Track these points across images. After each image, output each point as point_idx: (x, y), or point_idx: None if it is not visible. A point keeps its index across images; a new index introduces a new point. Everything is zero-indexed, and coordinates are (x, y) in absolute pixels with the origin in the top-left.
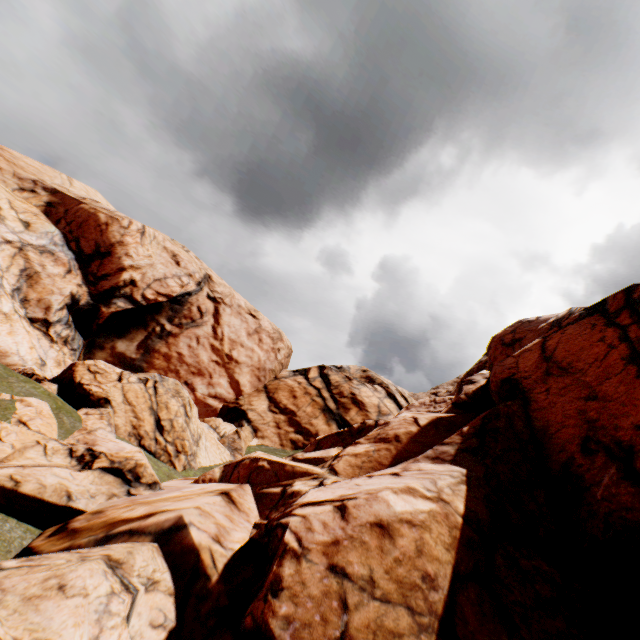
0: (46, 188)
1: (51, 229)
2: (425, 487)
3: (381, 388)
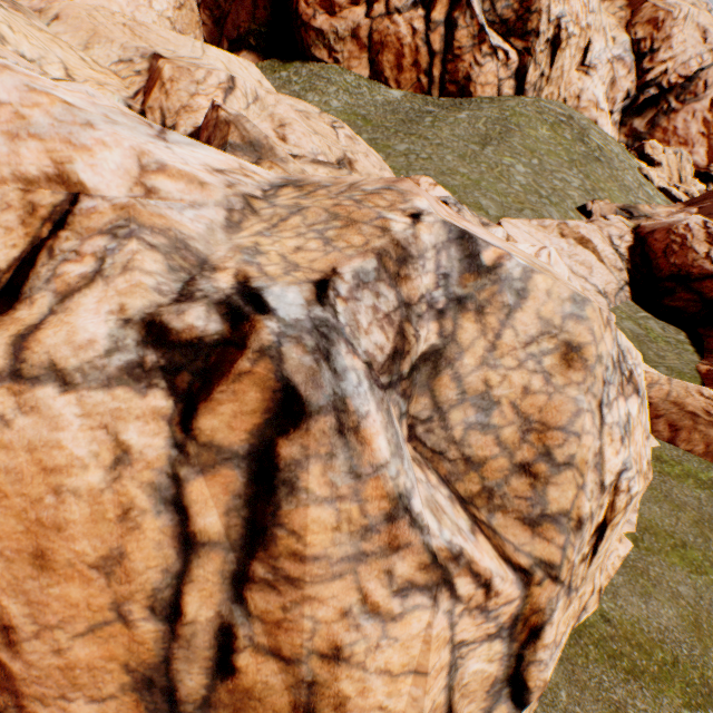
0: None
1: (624, 39)
2: None
3: None
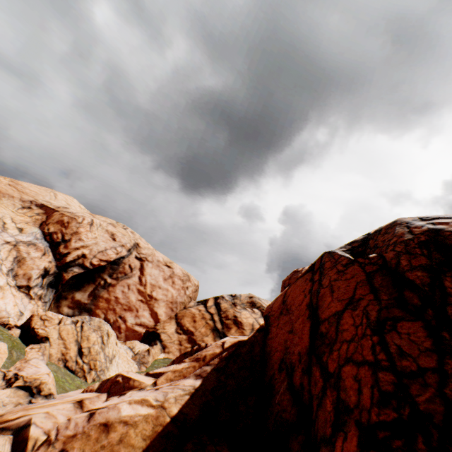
0: (37, 204)
1: (35, 230)
2: (156, 398)
3: (258, 310)
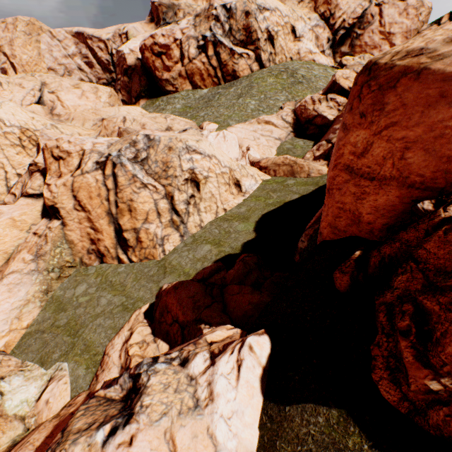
0: None
1: (315, 16)
2: None
3: None
